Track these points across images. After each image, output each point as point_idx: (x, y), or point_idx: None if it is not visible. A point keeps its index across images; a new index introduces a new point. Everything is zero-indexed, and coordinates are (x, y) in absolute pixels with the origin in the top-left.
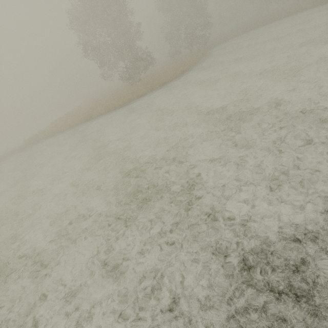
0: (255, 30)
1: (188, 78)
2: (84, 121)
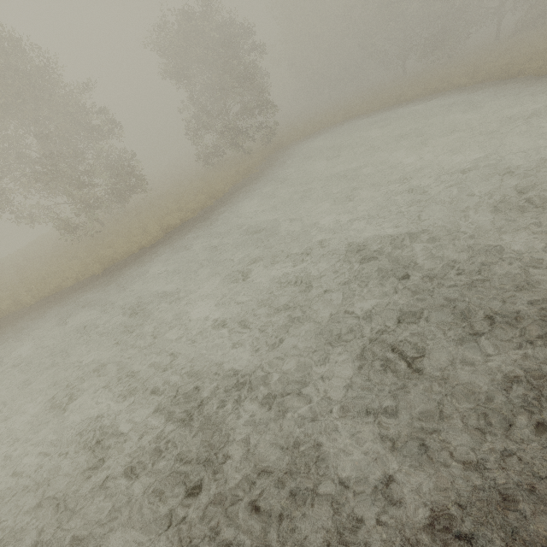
0: (363, 120)
1: (143, 272)
2: None
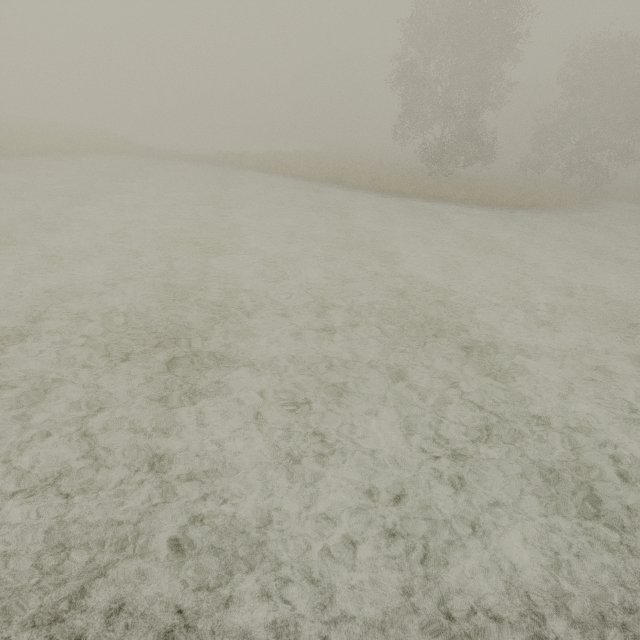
0: None
1: (542, 220)
2: (326, 180)
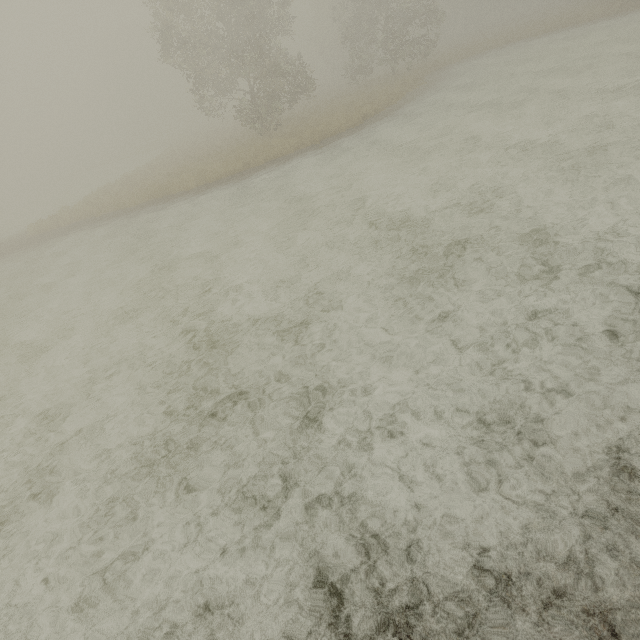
0: (534, 40)
1: (375, 133)
2: (153, 200)
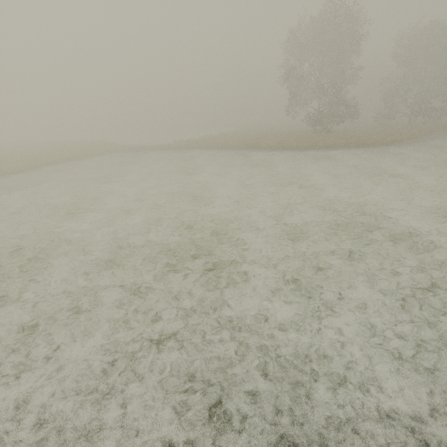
0: None
1: (405, 150)
2: (247, 147)
